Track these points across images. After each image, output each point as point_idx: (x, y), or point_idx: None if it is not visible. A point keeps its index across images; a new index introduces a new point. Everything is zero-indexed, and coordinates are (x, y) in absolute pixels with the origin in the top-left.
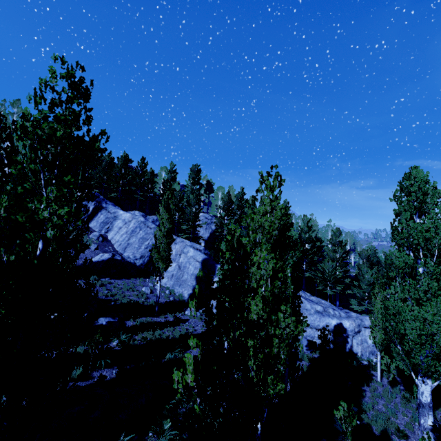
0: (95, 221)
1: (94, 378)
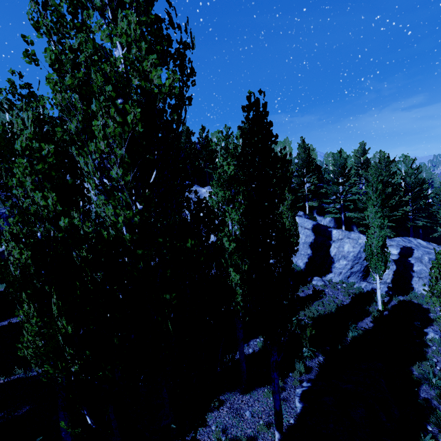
0: None
1: (312, 368)
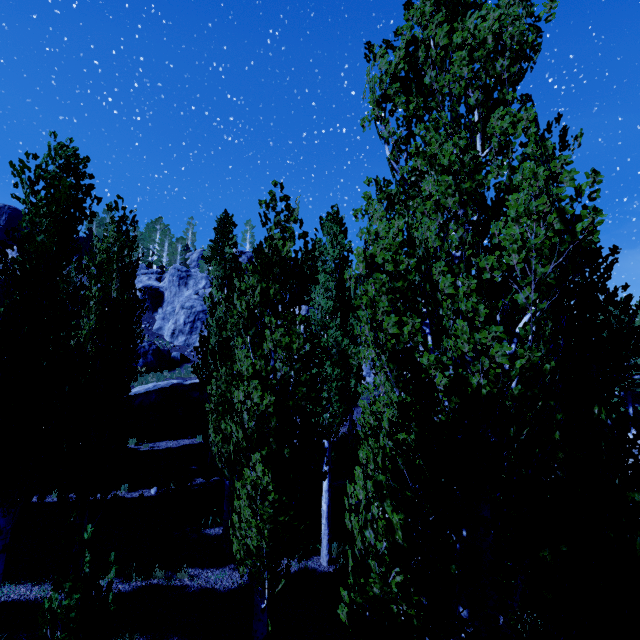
0: None
1: None
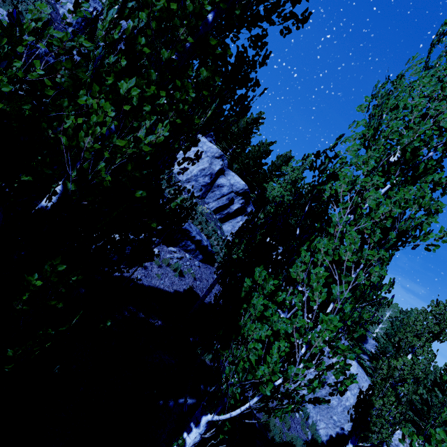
0: (231, 224)
1: None
